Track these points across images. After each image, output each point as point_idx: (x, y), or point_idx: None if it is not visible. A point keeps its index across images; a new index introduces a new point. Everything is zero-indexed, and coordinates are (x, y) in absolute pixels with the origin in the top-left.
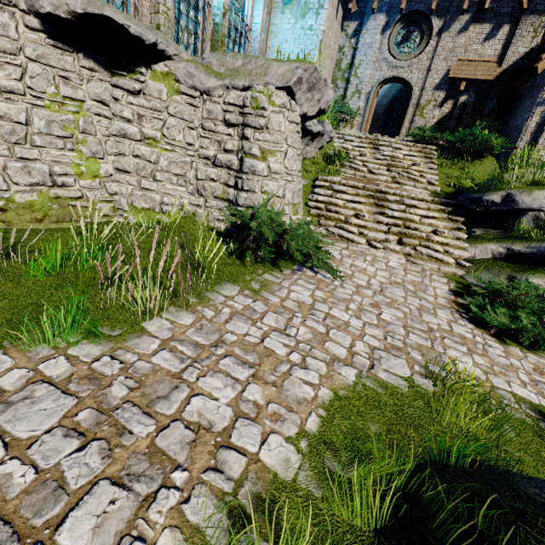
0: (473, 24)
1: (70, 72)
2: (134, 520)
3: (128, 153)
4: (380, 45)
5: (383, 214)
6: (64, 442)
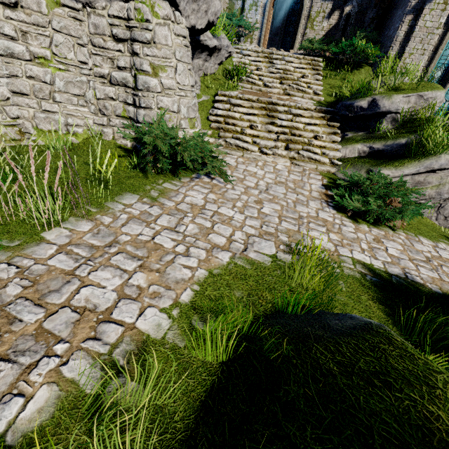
0: None
1: None
2: (16, 383)
3: (20, 74)
4: None
5: (273, 124)
6: None
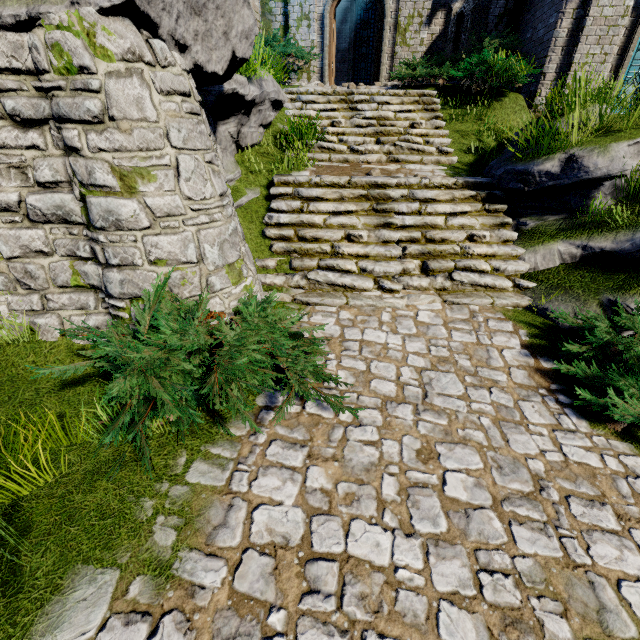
0: None
1: None
2: None
3: None
4: None
5: (389, 225)
6: None
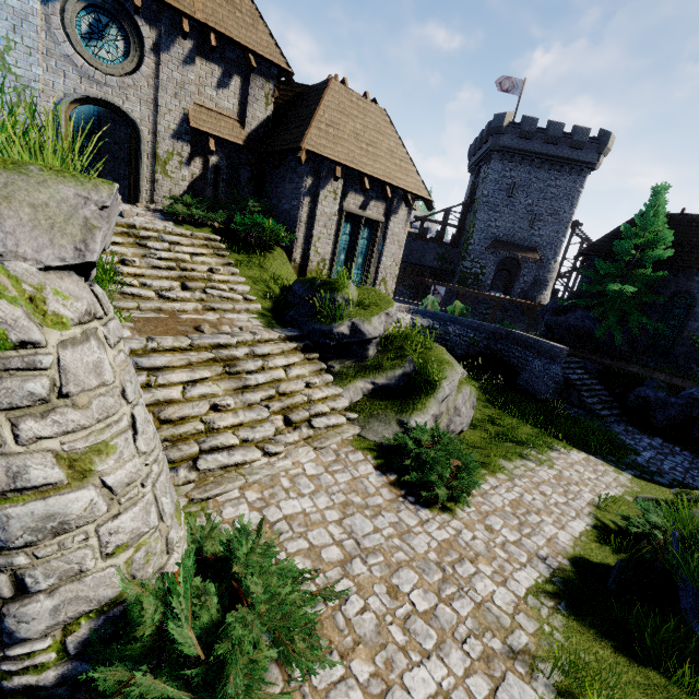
0: (198, 56)
1: None
2: None
3: None
4: (46, 24)
5: (248, 387)
6: None
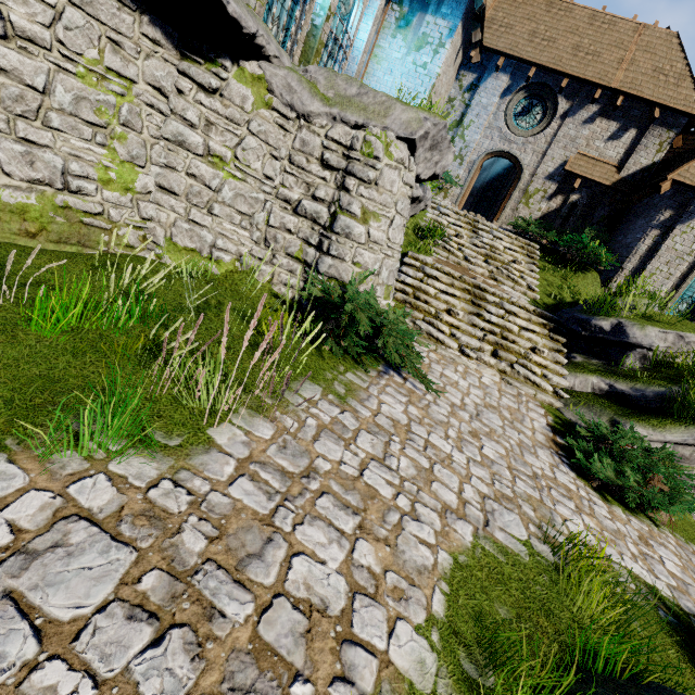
0: (600, 117)
1: (124, 37)
2: None
3: (180, 168)
4: (496, 110)
5: (480, 316)
6: (129, 629)
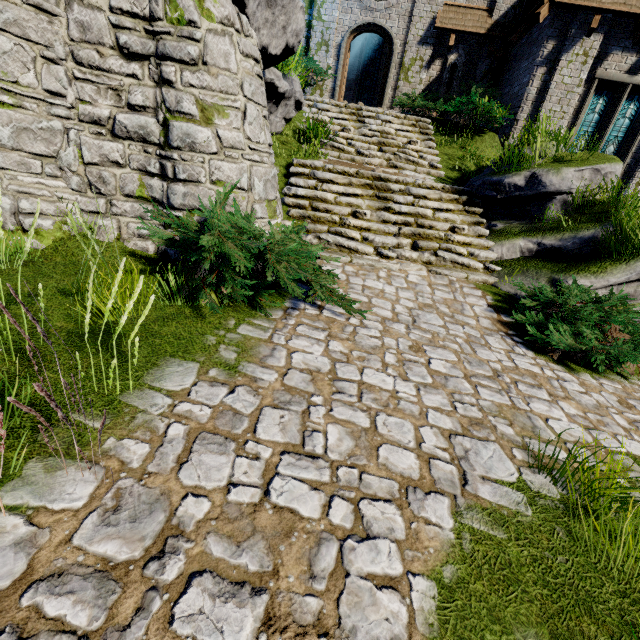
0: None
1: None
2: None
3: None
4: None
5: (388, 209)
6: None
